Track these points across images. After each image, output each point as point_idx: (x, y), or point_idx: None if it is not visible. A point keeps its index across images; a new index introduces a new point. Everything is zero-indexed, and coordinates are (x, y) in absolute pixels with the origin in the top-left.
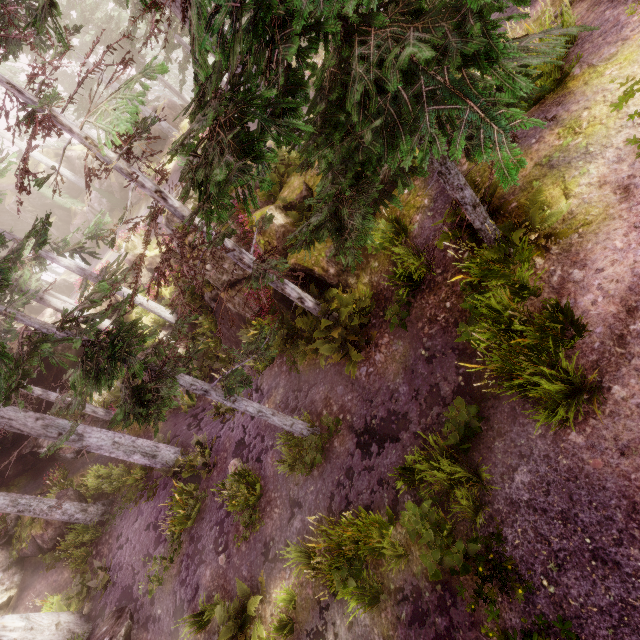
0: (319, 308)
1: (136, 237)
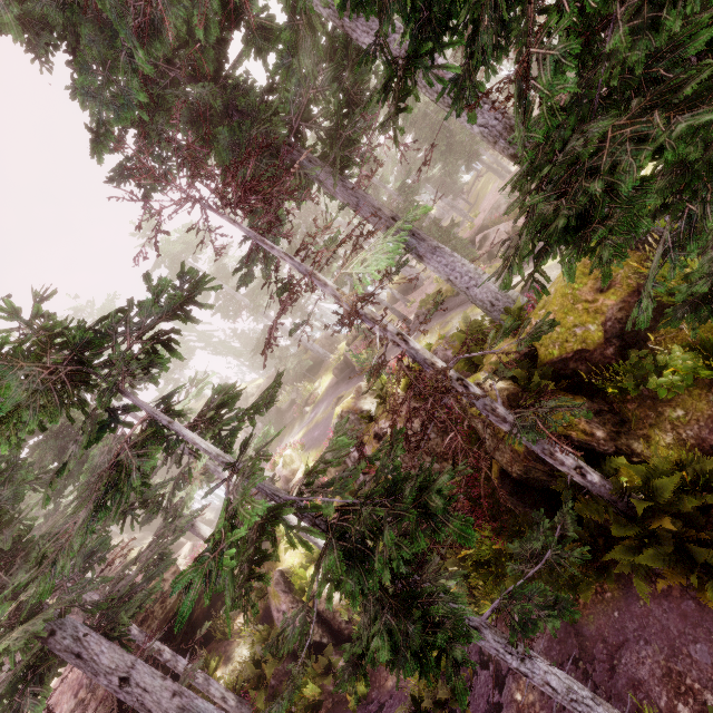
0: (609, 484)
1: (293, 451)
